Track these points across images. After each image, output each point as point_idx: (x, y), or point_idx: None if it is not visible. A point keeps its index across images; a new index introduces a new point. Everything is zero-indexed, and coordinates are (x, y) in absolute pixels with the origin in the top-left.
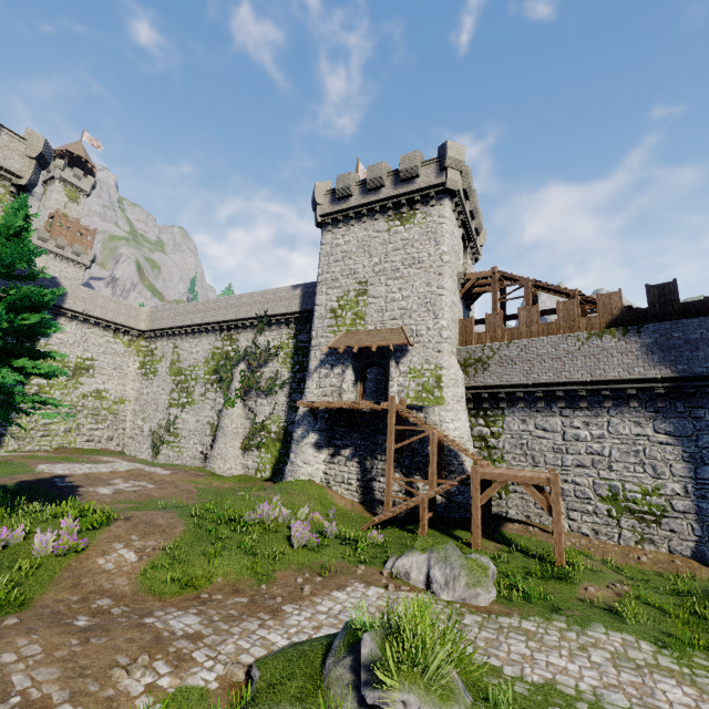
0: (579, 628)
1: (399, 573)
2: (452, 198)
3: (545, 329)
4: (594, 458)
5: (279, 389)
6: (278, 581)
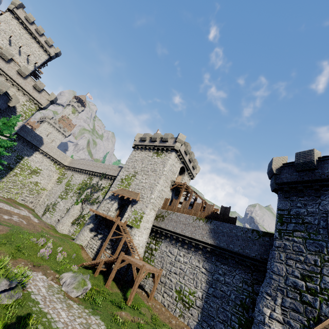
0: (91, 314)
1: (61, 277)
2: (177, 152)
3: (188, 211)
4: (180, 271)
5: (96, 203)
6: (16, 260)
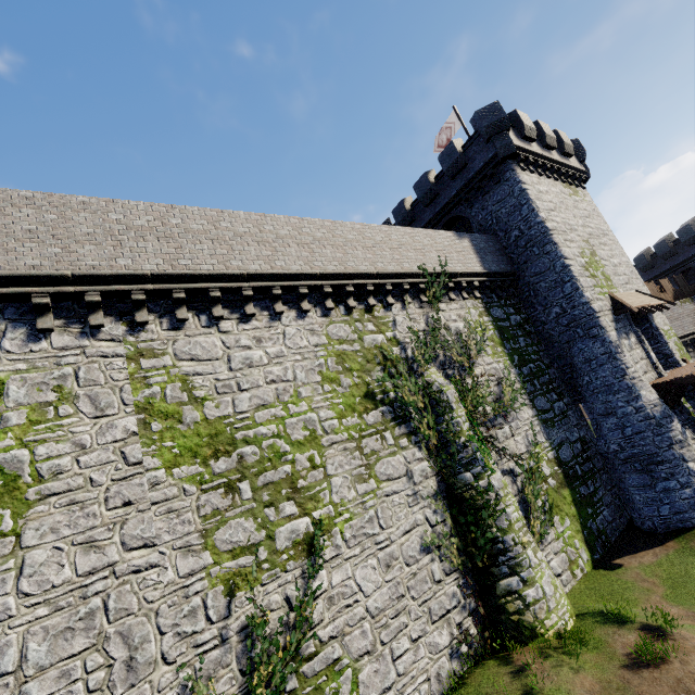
0: None
1: None
2: None
3: None
4: None
5: (520, 397)
6: None
